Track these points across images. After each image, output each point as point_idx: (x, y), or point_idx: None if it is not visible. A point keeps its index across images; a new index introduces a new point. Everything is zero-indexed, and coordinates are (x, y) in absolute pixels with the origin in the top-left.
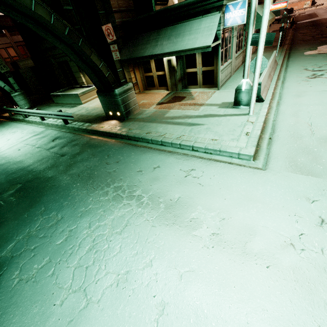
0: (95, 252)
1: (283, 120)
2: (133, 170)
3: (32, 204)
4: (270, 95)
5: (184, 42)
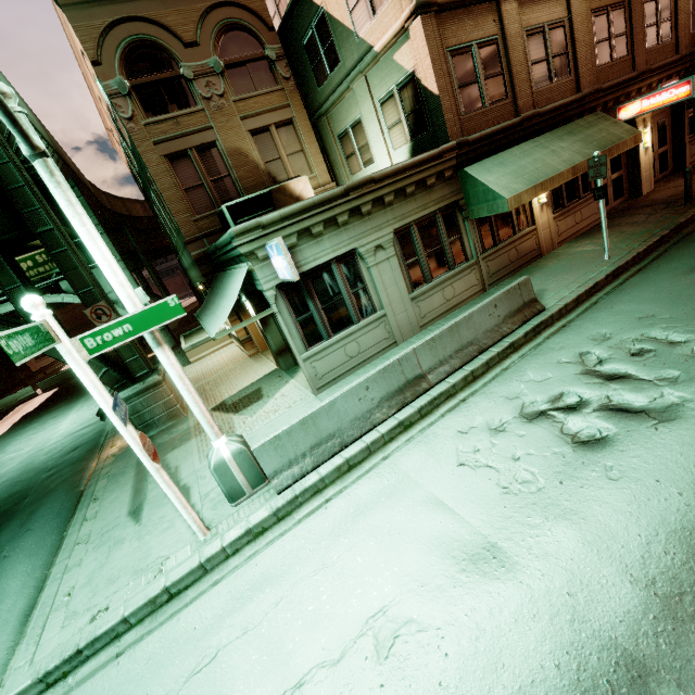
0: None
1: (206, 601)
2: None
3: None
4: (327, 468)
5: (218, 312)
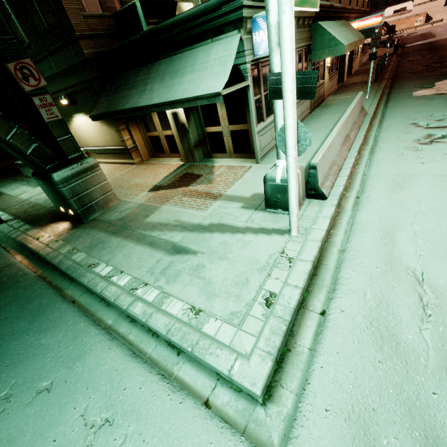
0: None
1: (359, 256)
2: None
3: None
4: (341, 182)
5: (183, 86)
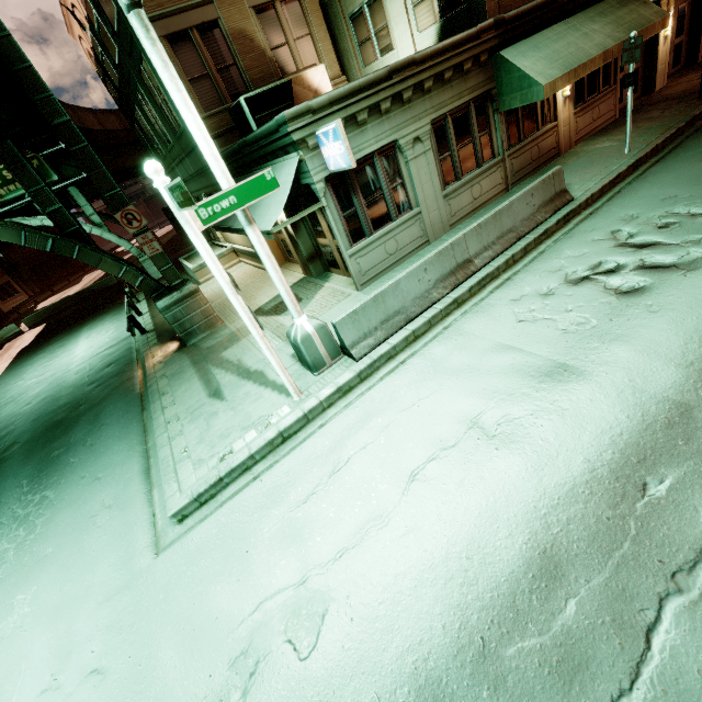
0: None
1: (321, 435)
2: (81, 473)
3: None
4: (397, 338)
5: (260, 211)
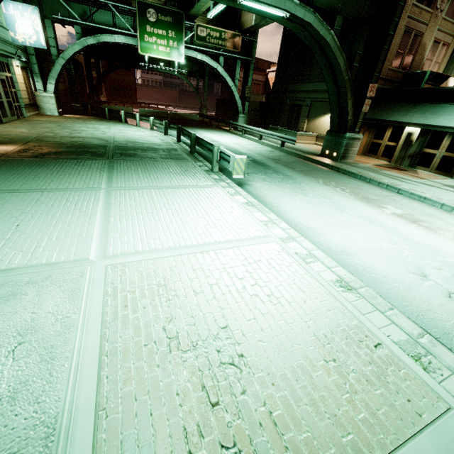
0: (310, 190)
1: None
2: (340, 181)
3: (264, 167)
4: None
5: (438, 120)
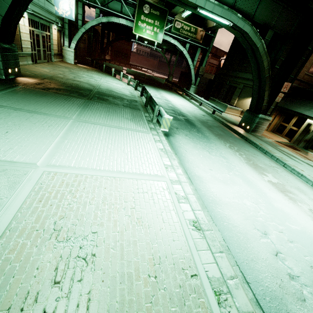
0: (215, 150)
1: None
2: (242, 147)
3: (192, 125)
4: None
5: None
